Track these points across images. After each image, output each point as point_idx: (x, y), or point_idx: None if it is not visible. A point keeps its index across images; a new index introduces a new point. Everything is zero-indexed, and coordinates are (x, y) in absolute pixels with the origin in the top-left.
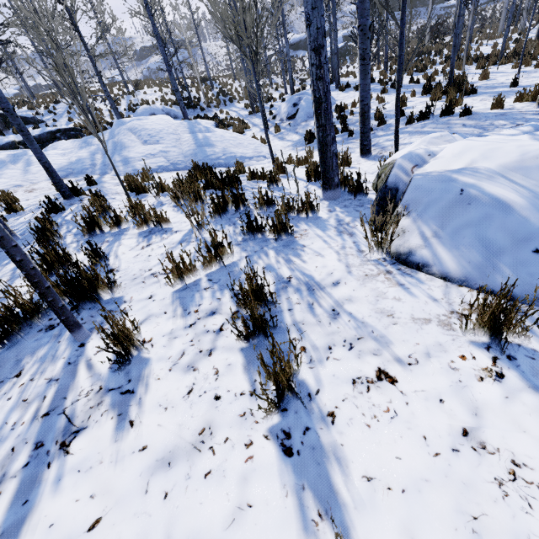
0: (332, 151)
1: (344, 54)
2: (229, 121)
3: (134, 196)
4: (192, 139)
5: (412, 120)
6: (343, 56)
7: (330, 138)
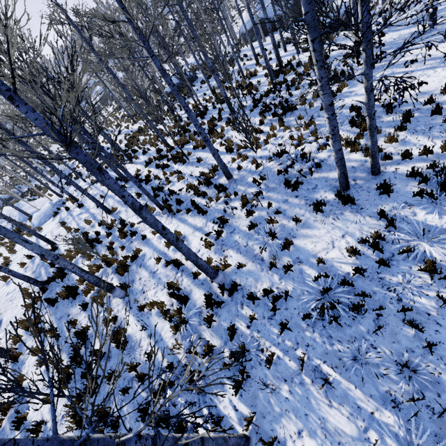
0: (30, 216)
1: (106, 99)
2: (41, 187)
3: (2, 241)
4: (18, 213)
5: (78, 178)
6: (105, 101)
7: (27, 215)
